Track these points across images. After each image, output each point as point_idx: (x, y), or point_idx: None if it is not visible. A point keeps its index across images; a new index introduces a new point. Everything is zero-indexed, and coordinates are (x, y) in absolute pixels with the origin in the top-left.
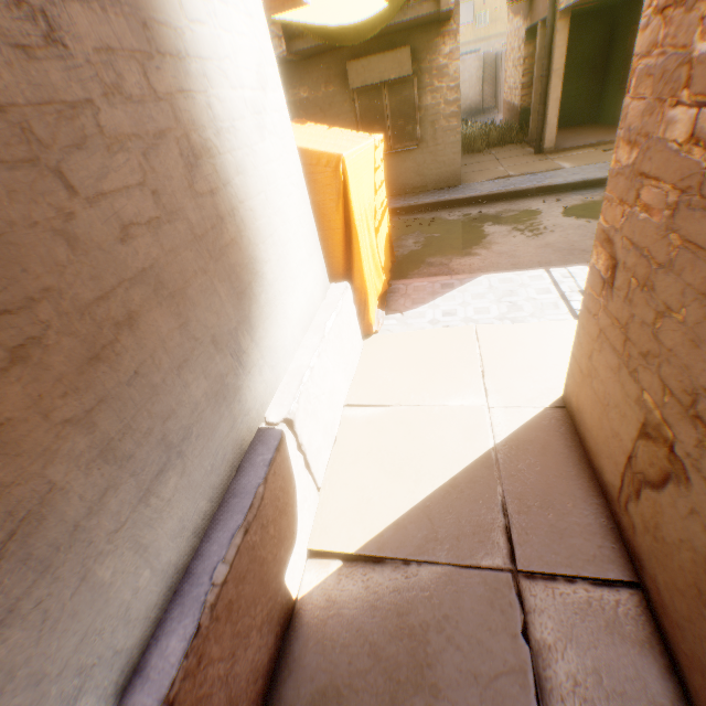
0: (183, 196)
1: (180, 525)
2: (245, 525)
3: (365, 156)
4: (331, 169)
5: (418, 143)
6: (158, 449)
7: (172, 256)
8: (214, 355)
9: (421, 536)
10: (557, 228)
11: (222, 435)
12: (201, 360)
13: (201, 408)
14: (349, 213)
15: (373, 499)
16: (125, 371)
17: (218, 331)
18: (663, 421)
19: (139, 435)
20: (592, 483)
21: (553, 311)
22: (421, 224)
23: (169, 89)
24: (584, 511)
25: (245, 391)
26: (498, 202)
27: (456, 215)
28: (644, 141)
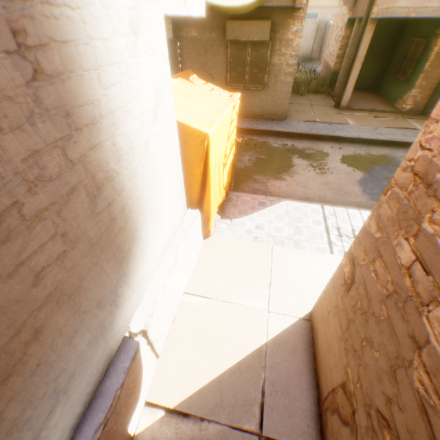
0: (86, 223)
1: (61, 432)
2: (105, 420)
3: (225, 120)
4: (199, 140)
5: (264, 87)
6: (50, 399)
7: (73, 269)
8: (98, 313)
9: (213, 402)
10: (335, 171)
11: (97, 358)
12: (88, 322)
13: (84, 353)
14: (207, 167)
15: (190, 369)
16: (30, 369)
17: (103, 295)
18: (354, 395)
19: (37, 401)
20: (314, 380)
21: (319, 240)
22: (256, 145)
23: (83, 151)
24: (305, 399)
25: (117, 319)
26: (305, 139)
27: (278, 143)
28: (385, 236)
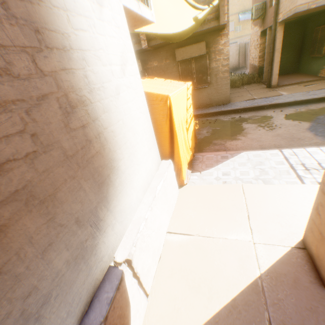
0: (59, 133)
1: None
2: None
3: (182, 93)
4: (163, 102)
5: (208, 84)
6: (15, 324)
7: (46, 174)
8: (76, 231)
9: None
10: (282, 126)
11: (79, 284)
12: (65, 238)
13: (62, 273)
14: (172, 124)
15: (181, 308)
16: None
17: (82, 213)
18: None
19: None
20: None
21: (286, 176)
22: (210, 122)
23: (54, 68)
24: None
25: (100, 245)
26: (249, 111)
27: (227, 118)
28: None
